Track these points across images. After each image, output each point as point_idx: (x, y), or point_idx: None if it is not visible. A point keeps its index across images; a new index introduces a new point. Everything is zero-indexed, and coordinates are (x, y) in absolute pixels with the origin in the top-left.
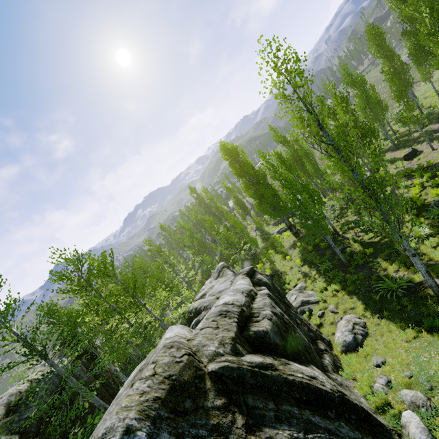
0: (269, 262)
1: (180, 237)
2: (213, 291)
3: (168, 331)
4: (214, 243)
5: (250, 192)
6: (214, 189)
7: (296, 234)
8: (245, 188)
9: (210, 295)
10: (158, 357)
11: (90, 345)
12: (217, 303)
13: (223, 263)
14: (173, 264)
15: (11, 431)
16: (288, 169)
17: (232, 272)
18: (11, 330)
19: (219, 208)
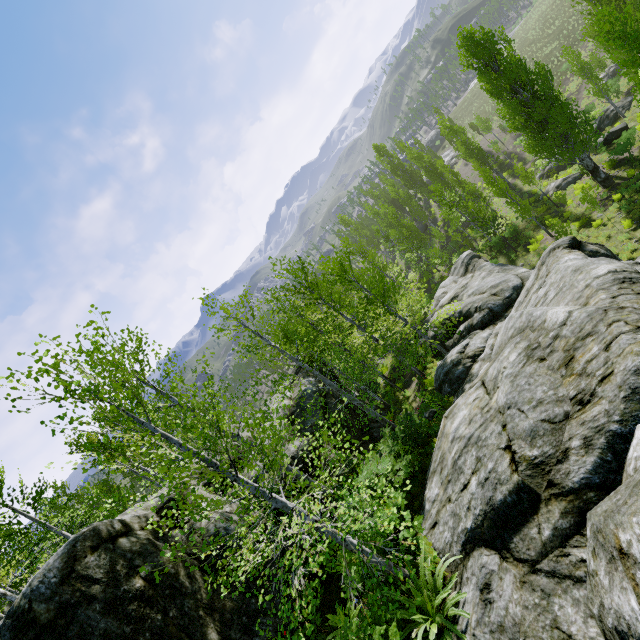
0: (561, 236)
1: (378, 230)
2: (476, 289)
3: (543, 310)
4: (425, 232)
5: (517, 120)
6: (416, 140)
7: (606, 182)
8: (511, 114)
9: (472, 294)
10: (616, 317)
11: (326, 366)
12: (588, 276)
13: (470, 251)
14: (385, 267)
15: (305, 435)
16: (628, 44)
17: (489, 263)
18: (276, 347)
19: (433, 171)
